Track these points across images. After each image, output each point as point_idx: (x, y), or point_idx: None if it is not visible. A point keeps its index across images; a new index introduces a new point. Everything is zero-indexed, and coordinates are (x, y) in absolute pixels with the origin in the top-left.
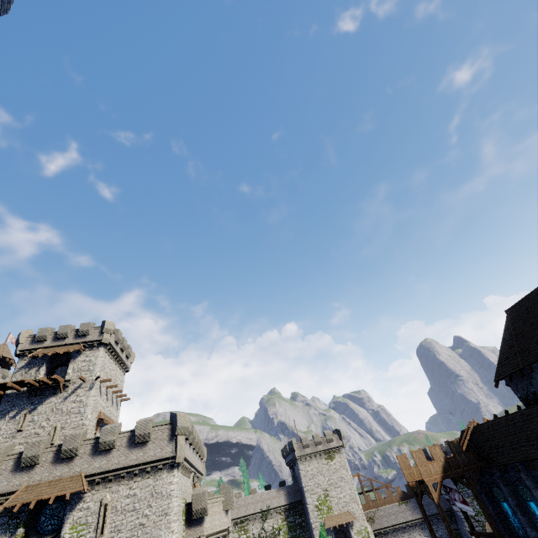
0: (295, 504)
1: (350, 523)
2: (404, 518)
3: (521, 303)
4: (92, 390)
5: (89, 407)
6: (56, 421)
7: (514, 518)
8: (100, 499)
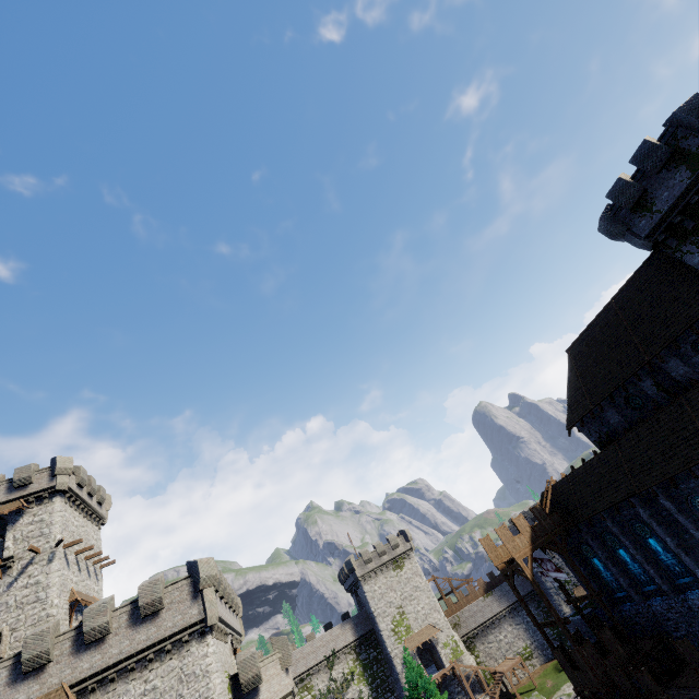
0: (366, 636)
1: (434, 637)
2: (492, 612)
3: (581, 339)
4: (53, 562)
5: (53, 588)
6: (0, 623)
7: (606, 572)
8: None
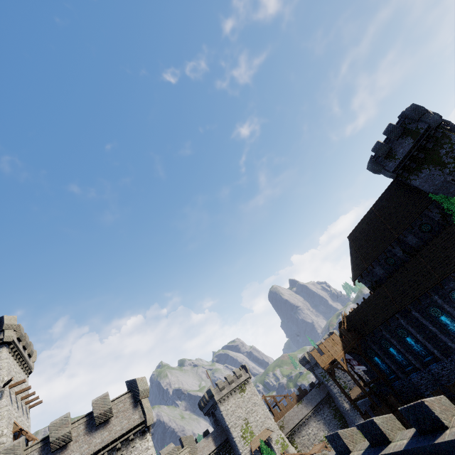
0: (223, 444)
1: (269, 437)
2: (303, 414)
3: (355, 230)
4: (1, 399)
5: (3, 420)
6: None
7: (383, 364)
8: None
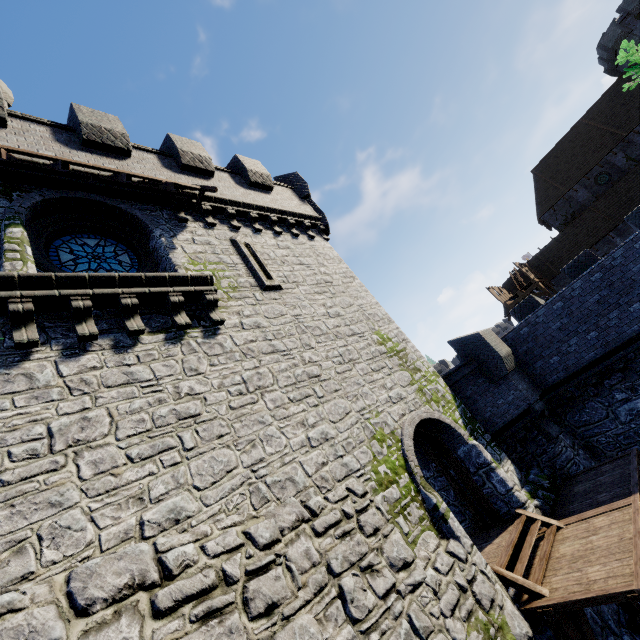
0: None
1: None
2: None
3: (547, 157)
4: None
5: None
6: None
7: None
8: (226, 238)
